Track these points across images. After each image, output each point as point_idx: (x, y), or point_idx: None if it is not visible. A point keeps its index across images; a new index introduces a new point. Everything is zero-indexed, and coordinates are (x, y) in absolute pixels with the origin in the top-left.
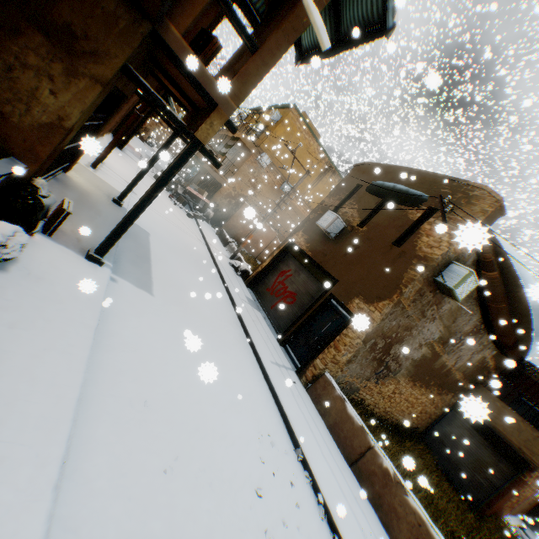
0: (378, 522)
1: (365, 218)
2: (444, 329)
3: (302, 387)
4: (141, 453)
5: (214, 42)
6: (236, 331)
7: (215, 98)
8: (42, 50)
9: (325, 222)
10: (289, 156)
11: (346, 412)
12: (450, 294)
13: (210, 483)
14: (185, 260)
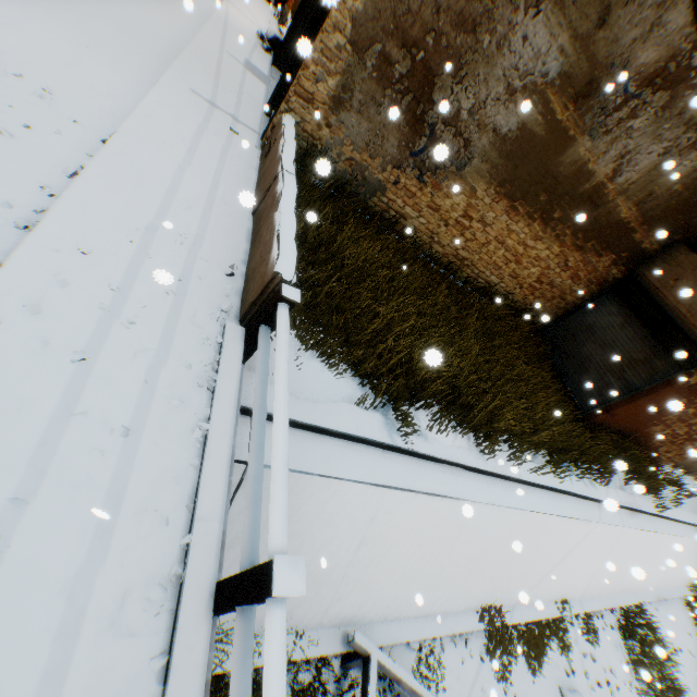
0: (235, 255)
1: None
2: (575, 49)
3: (255, 148)
4: None
5: None
6: (149, 49)
7: None
8: None
9: None
10: None
11: (277, 150)
12: None
13: None
14: None
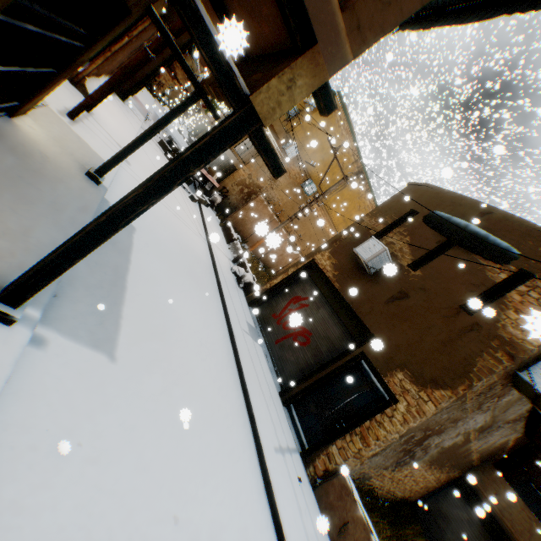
0: None
1: (419, 258)
2: (489, 419)
3: (308, 484)
4: None
5: None
6: (232, 393)
7: (316, 21)
8: None
9: (367, 252)
10: (319, 151)
11: None
12: (535, 399)
13: None
14: (179, 270)
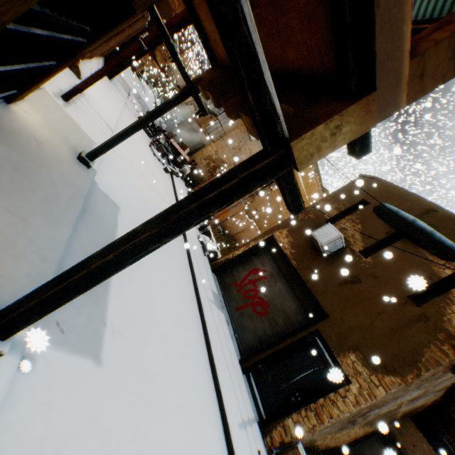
0: None
1: (370, 246)
2: (421, 392)
3: (266, 454)
4: None
5: None
6: (202, 370)
7: (380, 66)
8: None
9: (324, 237)
10: None
11: None
12: None
13: None
14: None
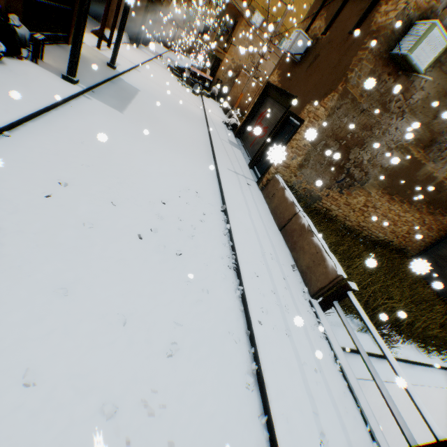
0: (288, 257)
1: (329, 23)
2: (421, 128)
3: (258, 190)
4: (67, 154)
5: None
6: (202, 151)
7: None
8: None
9: (289, 44)
10: (283, 7)
11: (284, 196)
12: (408, 66)
13: (120, 183)
14: (171, 110)
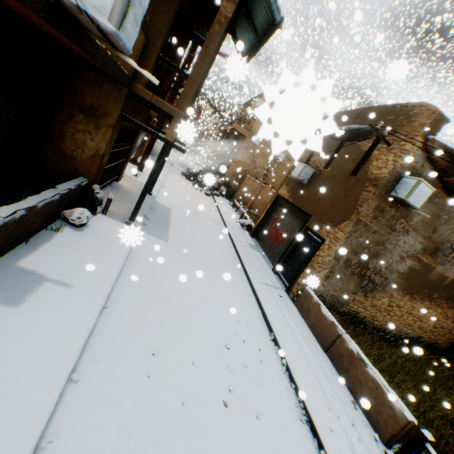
0: (344, 389)
1: (328, 160)
2: (424, 240)
3: (290, 300)
4: (147, 312)
5: (166, 81)
6: (233, 264)
7: (170, 113)
8: (83, 121)
9: (296, 172)
10: None
11: (321, 313)
12: (406, 204)
13: (190, 334)
14: (198, 223)
